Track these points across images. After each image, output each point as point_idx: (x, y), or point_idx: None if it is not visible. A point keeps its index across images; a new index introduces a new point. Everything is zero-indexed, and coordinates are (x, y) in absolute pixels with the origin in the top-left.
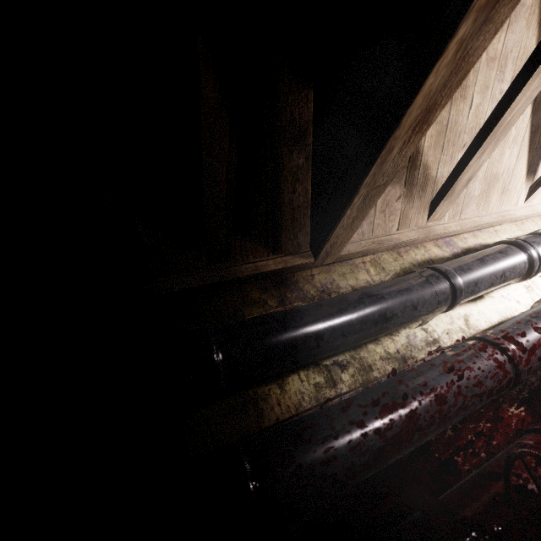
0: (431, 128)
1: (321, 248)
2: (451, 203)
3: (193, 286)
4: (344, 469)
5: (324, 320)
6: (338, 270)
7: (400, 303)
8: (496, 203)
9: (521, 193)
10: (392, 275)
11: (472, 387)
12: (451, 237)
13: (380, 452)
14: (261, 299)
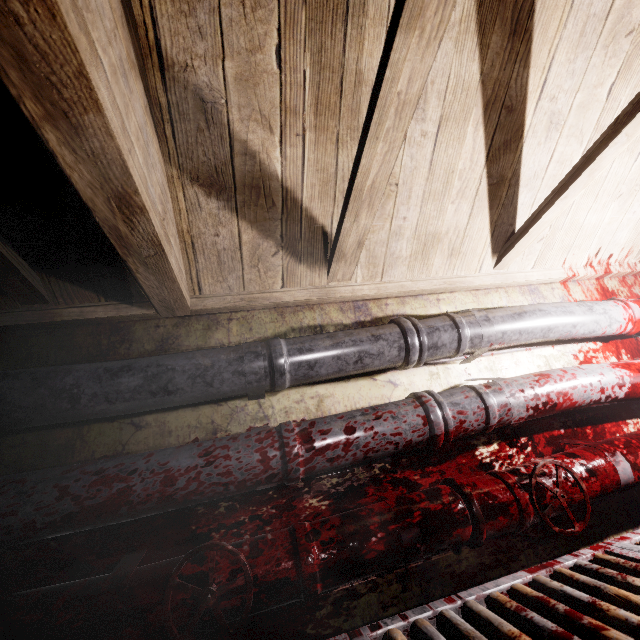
0: (310, 177)
1: (150, 303)
2: (352, 265)
3: (2, 324)
4: (23, 524)
5: (86, 384)
6: (192, 325)
7: (191, 378)
8: (443, 266)
9: (487, 258)
10: (257, 339)
11: (215, 475)
12: (368, 302)
13: (72, 516)
14: (84, 346)
